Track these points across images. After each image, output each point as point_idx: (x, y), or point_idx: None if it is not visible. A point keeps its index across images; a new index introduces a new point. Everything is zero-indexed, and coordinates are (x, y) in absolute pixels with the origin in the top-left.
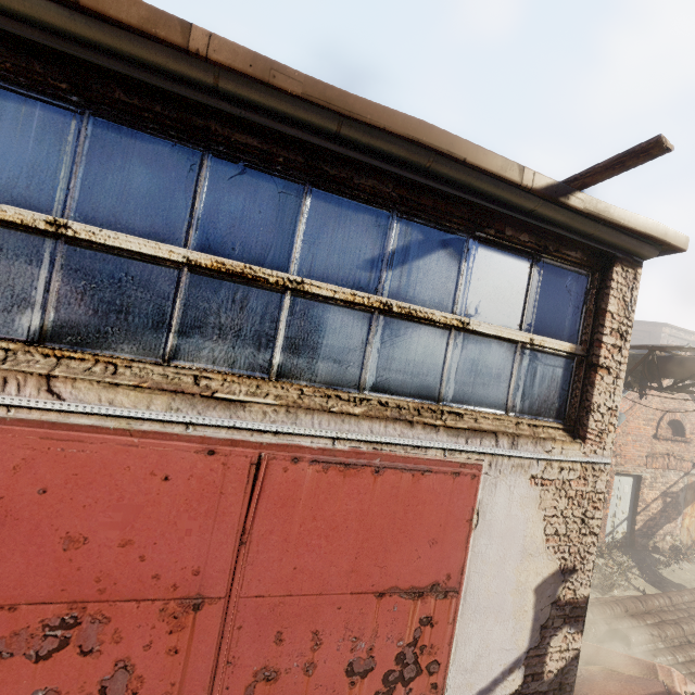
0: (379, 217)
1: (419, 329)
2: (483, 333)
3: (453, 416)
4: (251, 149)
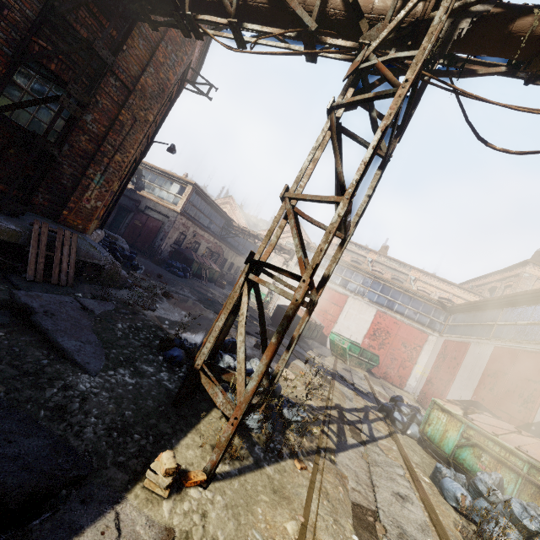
0: None
1: None
2: None
3: None
4: None
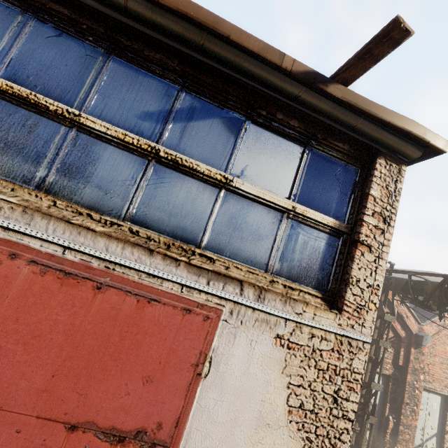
0: (163, 83)
1: (184, 176)
2: (246, 192)
3: (204, 259)
4: (61, 15)
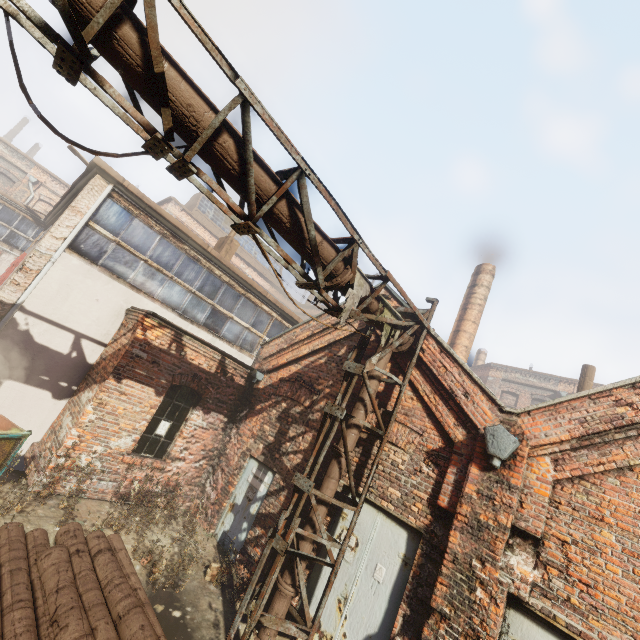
0: None
1: None
2: None
3: None
4: None
